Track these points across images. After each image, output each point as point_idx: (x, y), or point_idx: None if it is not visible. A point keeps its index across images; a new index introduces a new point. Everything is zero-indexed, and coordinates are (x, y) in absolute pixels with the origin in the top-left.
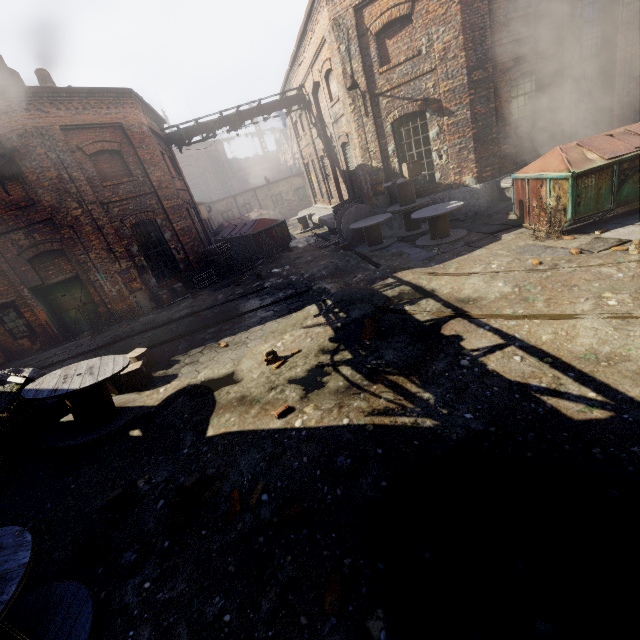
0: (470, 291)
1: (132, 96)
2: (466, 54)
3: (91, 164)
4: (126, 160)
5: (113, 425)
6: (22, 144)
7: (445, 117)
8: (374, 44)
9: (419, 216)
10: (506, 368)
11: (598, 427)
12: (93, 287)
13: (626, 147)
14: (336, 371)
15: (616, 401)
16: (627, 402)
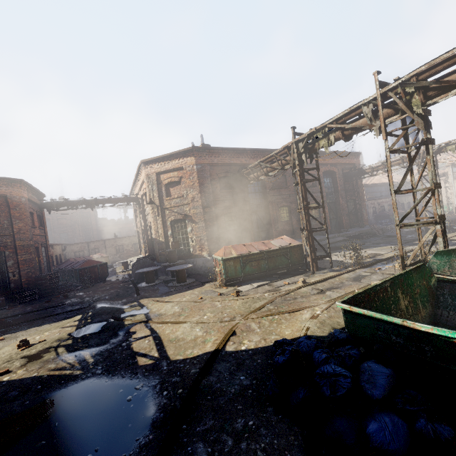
0: (163, 310)
1: (22, 183)
2: (202, 201)
3: None
4: None
5: None
6: None
7: (194, 224)
8: (164, 188)
9: (169, 269)
10: (138, 346)
11: (144, 367)
12: None
13: (246, 251)
14: (55, 350)
15: (161, 356)
16: (164, 356)
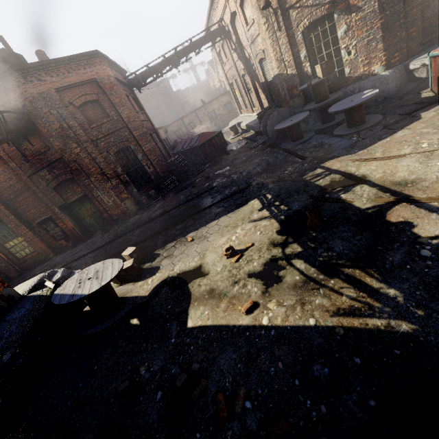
0: (405, 173)
1: (99, 56)
2: None
3: (80, 113)
4: (103, 106)
5: (118, 315)
6: (33, 107)
7: (352, 14)
8: None
9: (337, 109)
10: None
11: None
12: (97, 201)
13: None
14: (290, 265)
15: None
16: None
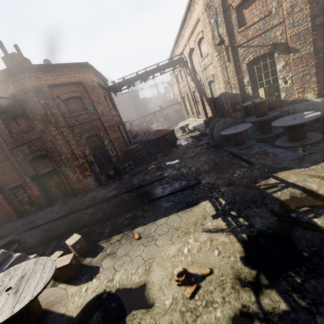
0: None
1: (88, 66)
2: (310, 6)
3: (64, 105)
4: (84, 101)
5: None
6: (26, 96)
7: (291, 54)
8: (234, 14)
9: (281, 124)
10: None
11: None
12: (63, 175)
13: None
14: None
15: None
16: None
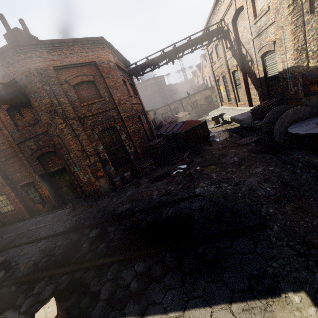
0: None
1: (103, 42)
2: None
3: (74, 91)
4: (98, 87)
5: None
6: (28, 82)
7: None
8: None
9: None
10: None
11: None
12: (73, 175)
13: None
14: None
15: None
16: None
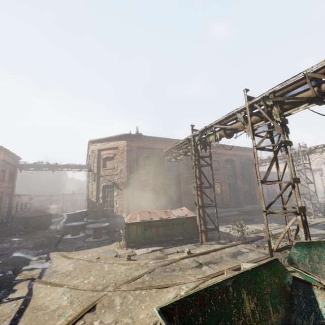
0: (60, 267)
1: (0, 148)
2: (127, 173)
3: None
4: None
5: None
6: None
7: (119, 190)
8: (102, 161)
9: (88, 226)
10: (2, 310)
11: None
12: None
13: (149, 217)
14: None
15: None
16: None
